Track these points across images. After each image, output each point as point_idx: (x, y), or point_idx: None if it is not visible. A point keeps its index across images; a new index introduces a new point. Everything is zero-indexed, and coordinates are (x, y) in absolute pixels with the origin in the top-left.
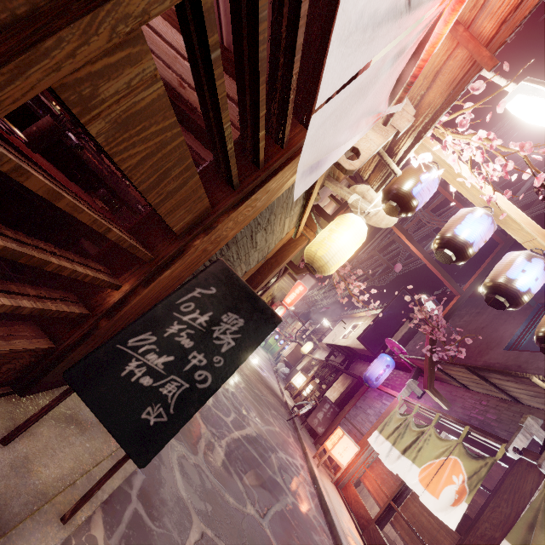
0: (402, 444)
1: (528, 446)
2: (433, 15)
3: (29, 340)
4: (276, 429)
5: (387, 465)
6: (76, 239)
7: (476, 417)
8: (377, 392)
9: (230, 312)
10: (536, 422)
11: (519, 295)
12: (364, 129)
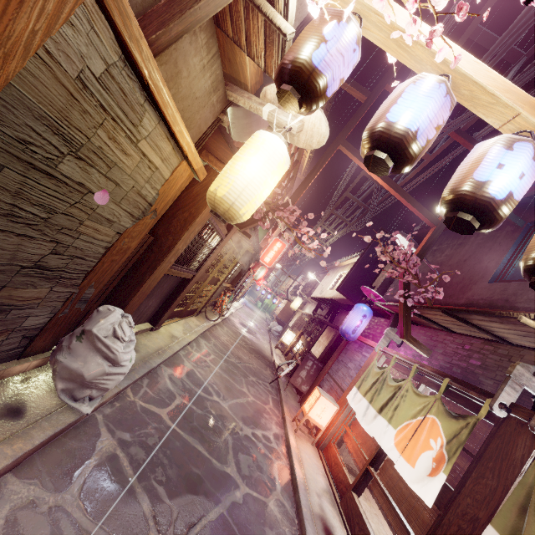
0: (378, 402)
1: (518, 397)
2: None
3: None
4: (248, 399)
5: (363, 426)
6: None
7: (458, 364)
8: (358, 344)
9: None
10: (527, 370)
11: (495, 205)
12: None
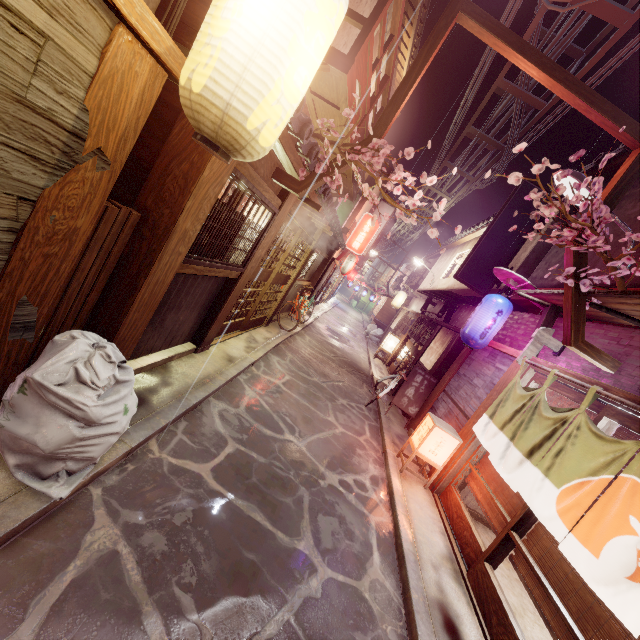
0: (526, 441)
1: None
2: None
3: None
4: (336, 432)
5: (501, 473)
6: None
7: None
8: (488, 352)
9: None
10: None
11: None
12: None
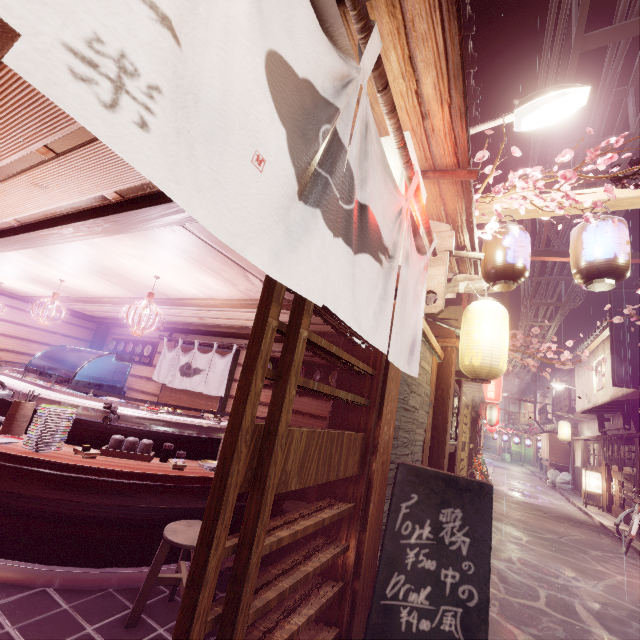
0: None
1: None
2: (407, 224)
3: (321, 636)
4: (617, 579)
5: None
6: (280, 503)
7: None
8: None
9: (443, 509)
10: None
11: None
12: (423, 289)
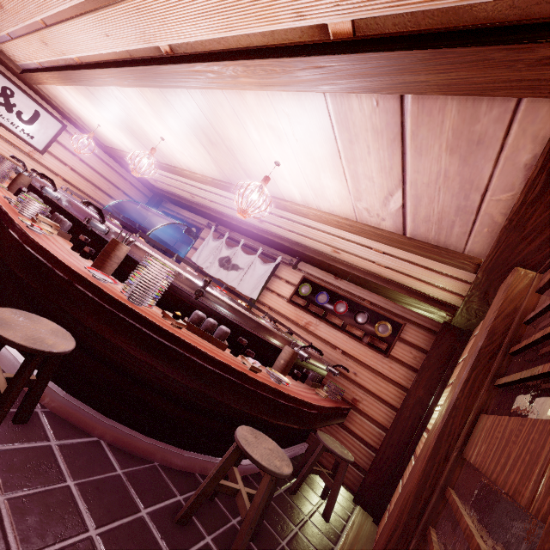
0: None
1: None
2: None
3: None
4: None
5: None
6: None
7: None
8: None
9: None
10: None
11: None
12: None
